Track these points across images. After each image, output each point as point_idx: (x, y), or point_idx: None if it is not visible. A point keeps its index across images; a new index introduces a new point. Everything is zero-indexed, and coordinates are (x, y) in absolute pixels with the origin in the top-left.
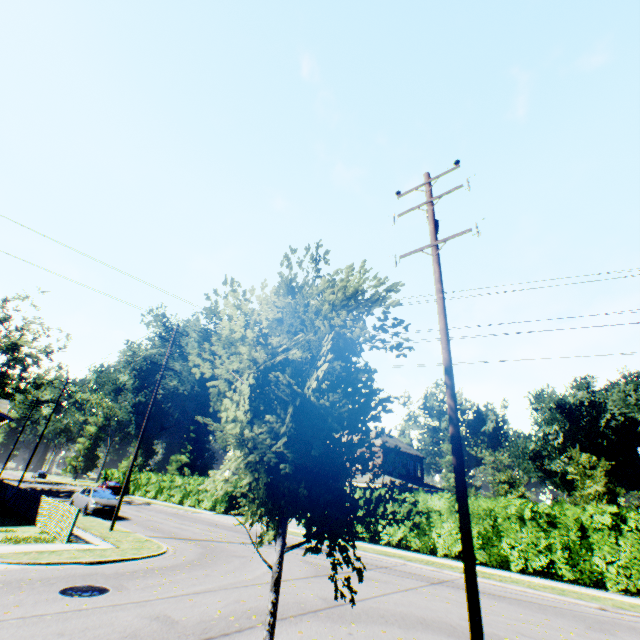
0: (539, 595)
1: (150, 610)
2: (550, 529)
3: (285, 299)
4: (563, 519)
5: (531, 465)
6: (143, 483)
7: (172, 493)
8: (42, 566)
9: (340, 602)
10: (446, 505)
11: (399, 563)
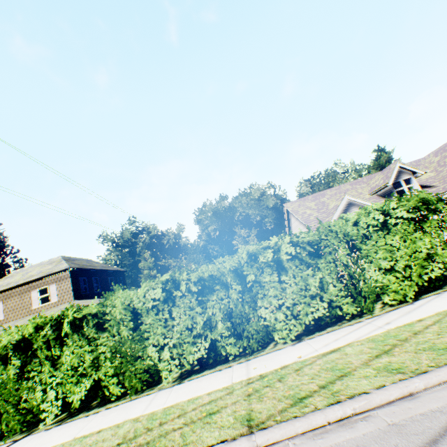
0: (442, 385)
1: None
2: (317, 261)
3: None
4: (330, 240)
5: (201, 257)
6: None
7: None
8: None
9: None
10: (166, 293)
11: None
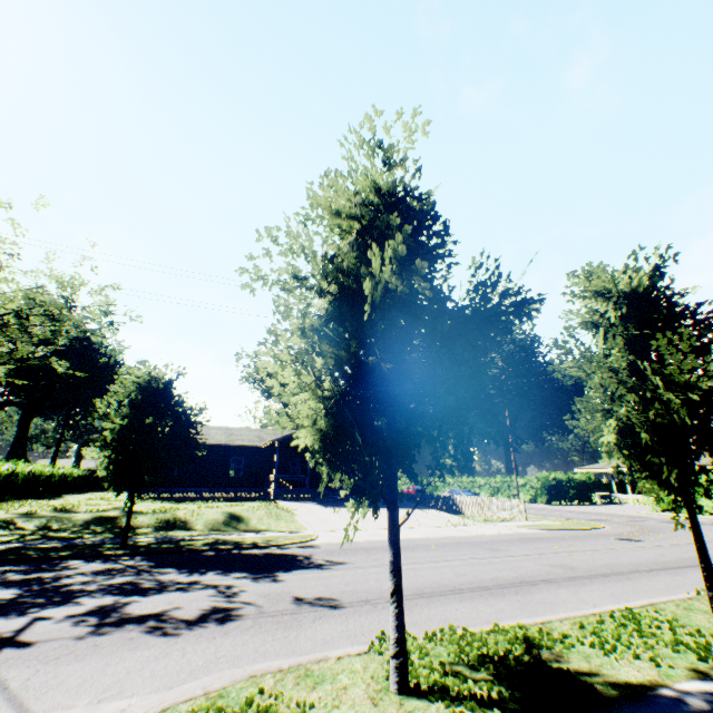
0: None
1: None
2: None
3: None
4: None
5: None
6: (439, 485)
7: (477, 491)
8: (559, 531)
9: None
10: None
11: None
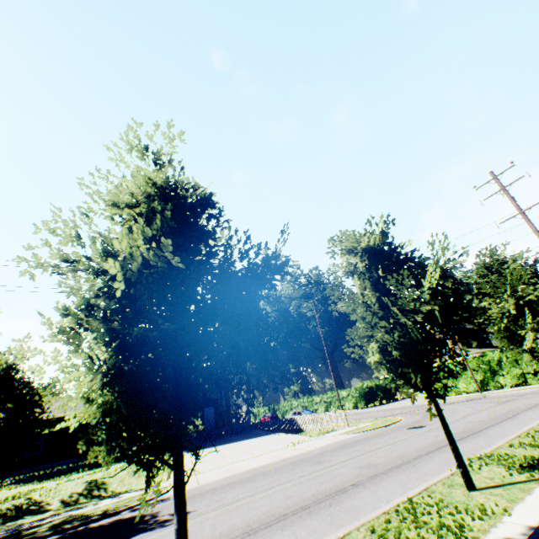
0: None
1: (460, 422)
2: None
3: (482, 272)
4: None
5: None
6: (287, 409)
7: (316, 407)
8: (371, 430)
9: (538, 403)
10: None
11: (534, 390)
